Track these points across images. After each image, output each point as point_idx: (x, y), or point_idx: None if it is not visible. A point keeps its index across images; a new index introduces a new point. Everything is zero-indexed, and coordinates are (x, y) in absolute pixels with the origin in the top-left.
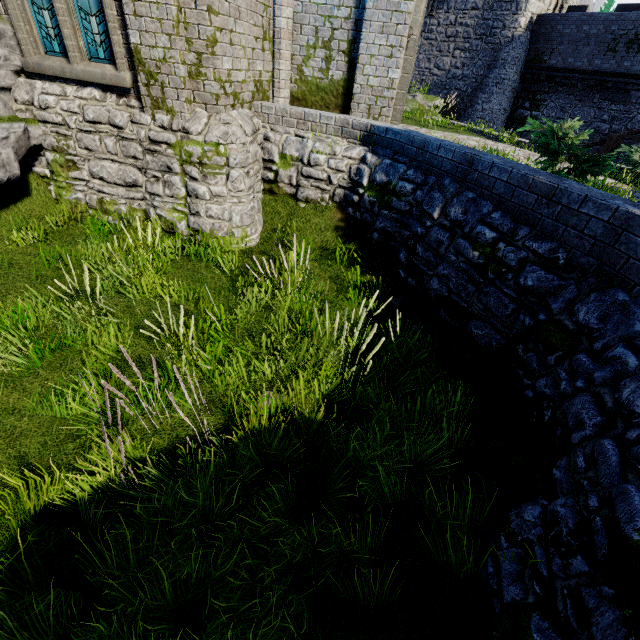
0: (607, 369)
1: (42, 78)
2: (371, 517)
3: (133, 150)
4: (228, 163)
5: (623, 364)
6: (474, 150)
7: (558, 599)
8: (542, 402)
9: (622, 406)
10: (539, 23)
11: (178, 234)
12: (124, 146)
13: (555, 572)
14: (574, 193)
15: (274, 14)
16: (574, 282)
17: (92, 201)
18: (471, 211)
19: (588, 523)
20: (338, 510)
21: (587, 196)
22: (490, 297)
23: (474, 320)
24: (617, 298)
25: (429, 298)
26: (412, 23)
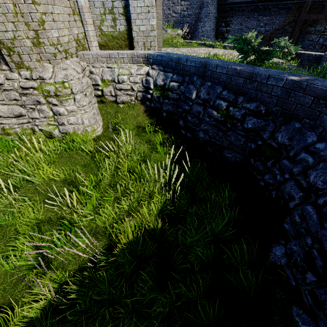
0: (299, 166)
1: None
2: (199, 273)
3: (13, 96)
4: (72, 92)
5: (306, 162)
6: (205, 58)
7: (304, 297)
8: (269, 187)
9: (311, 185)
10: None
11: (55, 137)
12: (7, 94)
13: (299, 282)
14: (262, 74)
15: None
16: (272, 121)
17: None
18: (211, 93)
19: (309, 253)
20: (181, 275)
21: (269, 75)
22: (231, 137)
23: (225, 150)
24: (295, 126)
25: (200, 142)
26: None
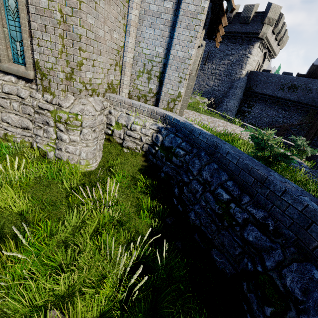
0: None
1: None
2: None
3: (28, 110)
4: (82, 125)
5: None
6: (218, 139)
7: None
8: None
9: None
10: (251, 74)
11: (48, 158)
12: (24, 108)
13: None
14: (277, 185)
15: (123, 55)
16: (280, 246)
17: (0, 134)
18: (215, 176)
19: None
20: None
21: (286, 190)
22: (225, 238)
23: (215, 249)
24: (313, 275)
25: (189, 223)
26: (192, 68)
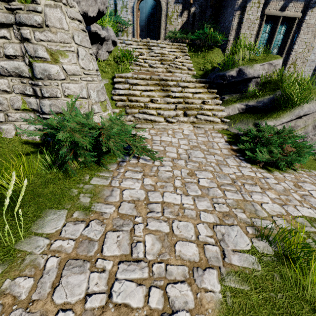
0: None
1: None
2: None
3: None
4: None
5: None
6: None
7: None
8: None
9: None
10: None
11: None
12: None
13: None
14: None
15: None
16: None
17: None
18: None
19: None
20: None
21: None
22: None
23: None
24: None
25: None
26: None
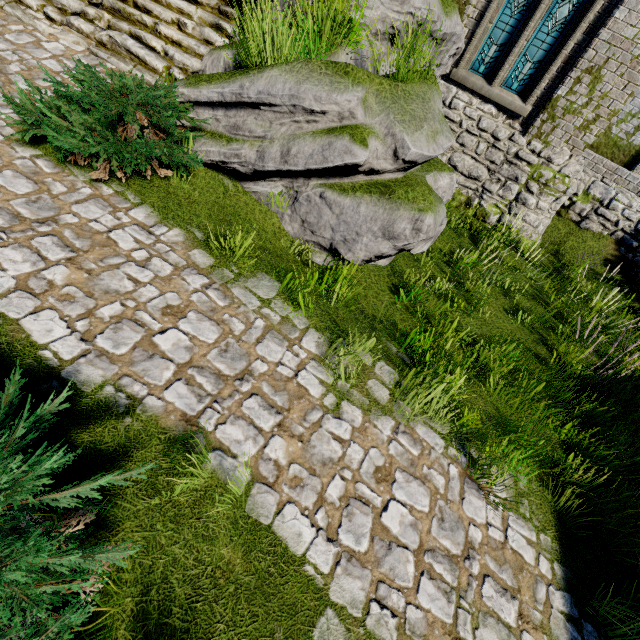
0: None
1: (454, 85)
2: None
3: (496, 157)
4: (566, 191)
5: None
6: None
7: None
8: None
9: None
10: None
11: (484, 222)
12: (490, 152)
13: None
14: None
15: None
16: None
17: None
18: None
19: None
20: None
21: None
22: None
23: None
24: None
25: None
26: None
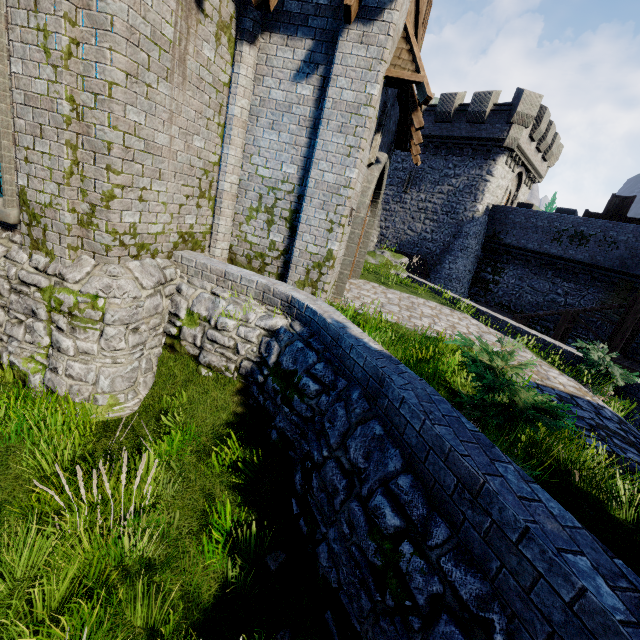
0: None
1: None
2: None
3: None
4: (103, 319)
5: None
6: (391, 361)
7: None
8: None
9: None
10: (494, 211)
11: (31, 388)
12: None
13: None
14: (508, 510)
15: (219, 178)
16: None
17: None
18: (375, 458)
19: None
20: None
21: (529, 529)
22: None
23: None
24: None
25: (317, 574)
26: (360, 204)
